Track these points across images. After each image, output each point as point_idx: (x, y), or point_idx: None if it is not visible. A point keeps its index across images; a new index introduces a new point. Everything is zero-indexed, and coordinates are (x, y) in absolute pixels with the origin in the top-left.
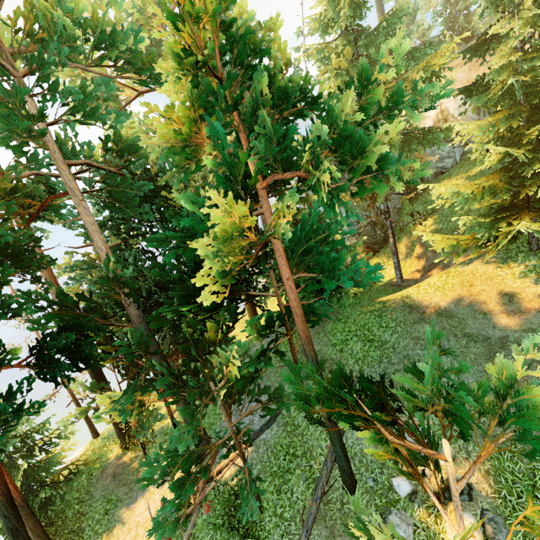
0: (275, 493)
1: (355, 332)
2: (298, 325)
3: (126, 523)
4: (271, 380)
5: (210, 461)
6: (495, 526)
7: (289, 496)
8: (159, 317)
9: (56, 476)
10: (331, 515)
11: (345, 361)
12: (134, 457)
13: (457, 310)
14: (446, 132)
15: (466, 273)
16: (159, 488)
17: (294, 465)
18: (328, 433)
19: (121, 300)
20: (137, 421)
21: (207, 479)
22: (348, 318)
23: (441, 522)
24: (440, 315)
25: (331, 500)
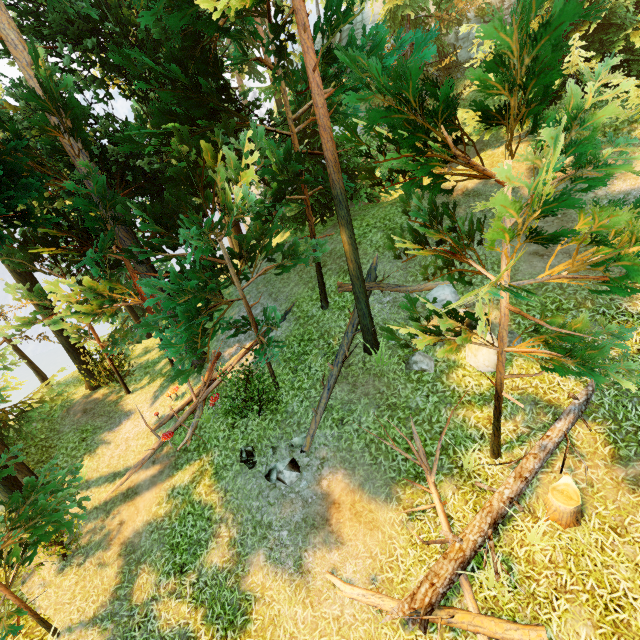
0: (291, 373)
1: (375, 224)
2: (325, 144)
3: (112, 442)
4: (276, 287)
5: (211, 366)
6: (512, 335)
7: (307, 371)
8: (131, 140)
9: (3, 415)
10: (353, 374)
11: (364, 252)
12: (108, 393)
13: (485, 189)
14: (485, 8)
15: (496, 155)
16: (149, 407)
17: (310, 347)
18: (353, 289)
19: (62, 147)
20: (108, 341)
21: (210, 381)
22: (365, 216)
23: (461, 353)
24: (468, 195)
25: (352, 363)
